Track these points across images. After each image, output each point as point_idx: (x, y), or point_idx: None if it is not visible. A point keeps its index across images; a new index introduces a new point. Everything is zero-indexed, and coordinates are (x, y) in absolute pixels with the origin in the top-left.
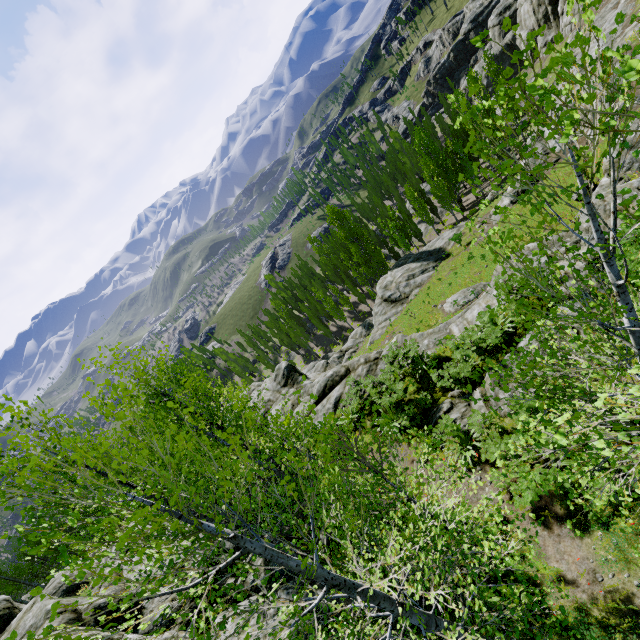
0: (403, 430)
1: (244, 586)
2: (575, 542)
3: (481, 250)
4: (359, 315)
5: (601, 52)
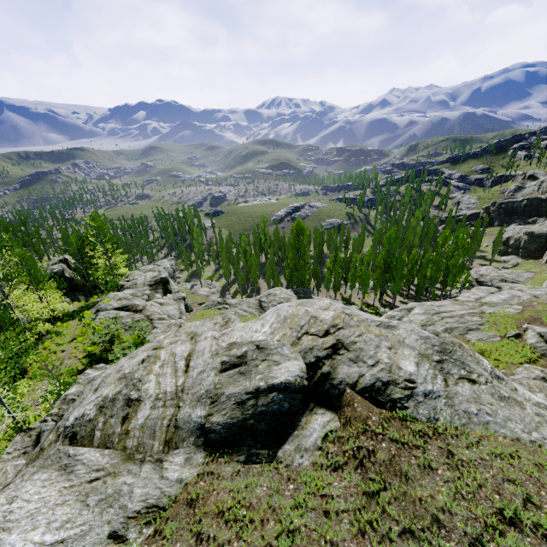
0: (88, 357)
1: None
2: None
3: None
4: None
5: (493, 302)
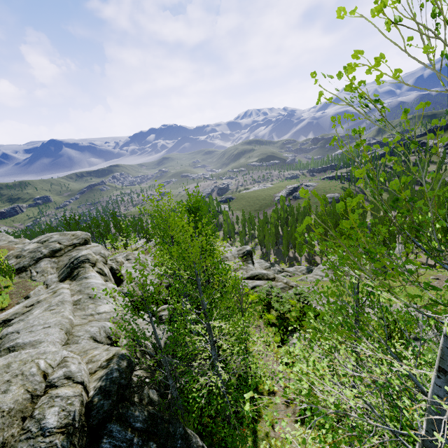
0: (271, 325)
1: (157, 313)
2: (291, 423)
3: (415, 291)
4: (312, 260)
5: None
